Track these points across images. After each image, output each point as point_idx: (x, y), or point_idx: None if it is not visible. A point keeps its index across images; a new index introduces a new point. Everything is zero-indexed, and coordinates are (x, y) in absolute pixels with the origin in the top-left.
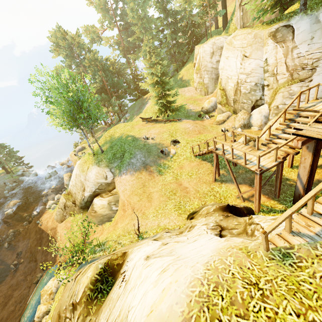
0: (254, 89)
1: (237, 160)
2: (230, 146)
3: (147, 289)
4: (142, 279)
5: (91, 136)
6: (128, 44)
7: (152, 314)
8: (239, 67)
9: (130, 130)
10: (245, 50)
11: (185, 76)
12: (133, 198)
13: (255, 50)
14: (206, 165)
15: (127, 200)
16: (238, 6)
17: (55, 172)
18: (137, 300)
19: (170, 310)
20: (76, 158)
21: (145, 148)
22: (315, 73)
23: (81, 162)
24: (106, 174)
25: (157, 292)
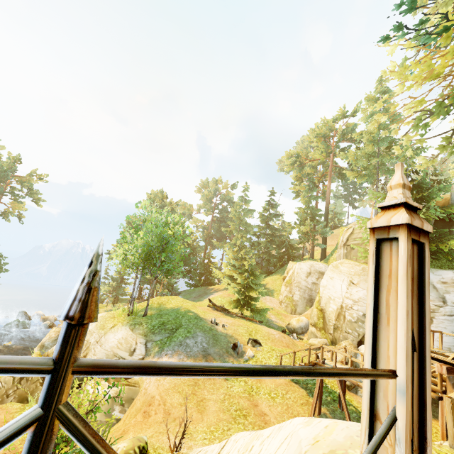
0: (362, 320)
1: (357, 381)
2: (349, 356)
3: (291, 430)
4: (268, 434)
5: (110, 303)
6: (215, 232)
7: (320, 442)
8: (345, 291)
9: (191, 306)
10: (352, 277)
11: (270, 284)
12: (172, 396)
13: (363, 281)
14: (298, 389)
15: (161, 396)
16: (342, 245)
17: (29, 324)
18: (269, 449)
19: (351, 439)
20: None
21: (211, 333)
22: (433, 324)
23: (107, 315)
24: (136, 347)
25: (315, 428)
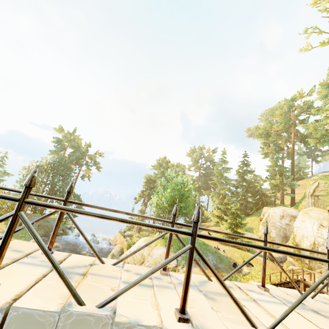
0: None
1: None
2: None
3: None
4: None
5: (136, 232)
6: (202, 184)
7: None
8: (316, 231)
9: None
10: (321, 221)
11: (249, 223)
12: None
13: None
14: None
15: None
16: (309, 195)
17: (98, 241)
18: None
19: None
20: (124, 239)
21: (217, 255)
22: None
23: (150, 239)
24: None
25: None
